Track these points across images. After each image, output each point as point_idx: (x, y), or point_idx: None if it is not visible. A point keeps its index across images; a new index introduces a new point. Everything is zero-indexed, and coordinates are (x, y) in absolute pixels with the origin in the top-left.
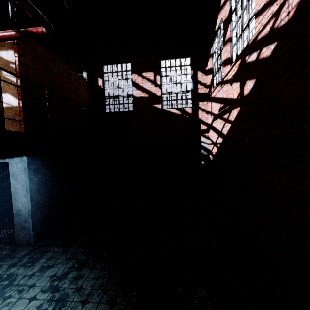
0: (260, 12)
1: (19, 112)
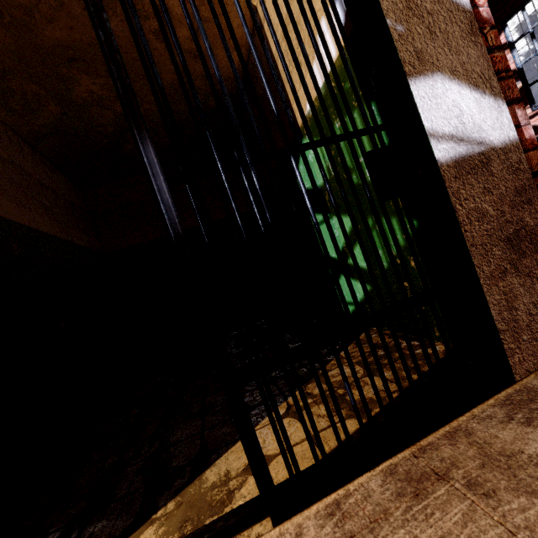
0: None
1: (533, 177)
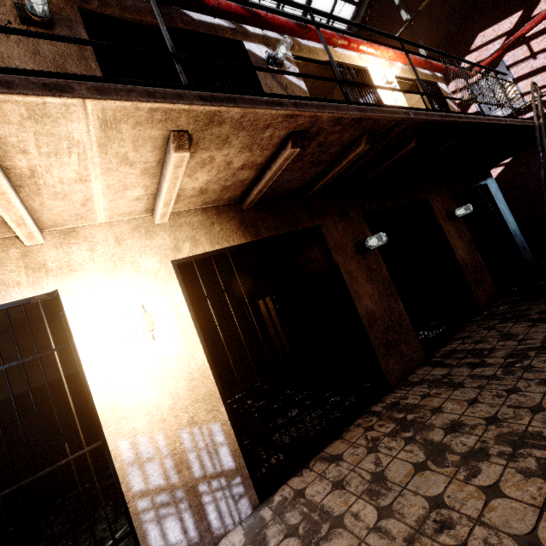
0: (530, 92)
1: None
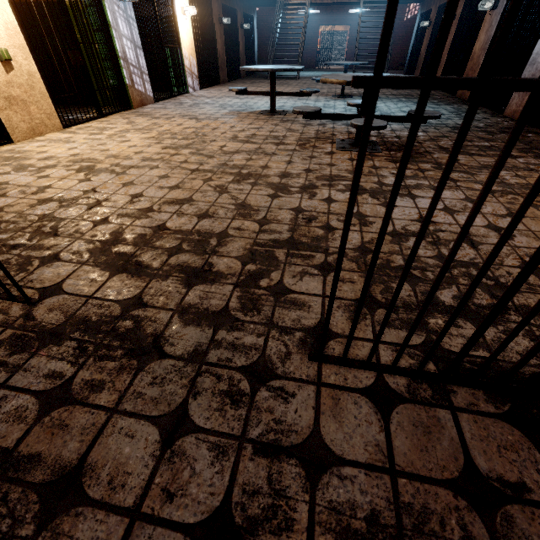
0: None
1: None
